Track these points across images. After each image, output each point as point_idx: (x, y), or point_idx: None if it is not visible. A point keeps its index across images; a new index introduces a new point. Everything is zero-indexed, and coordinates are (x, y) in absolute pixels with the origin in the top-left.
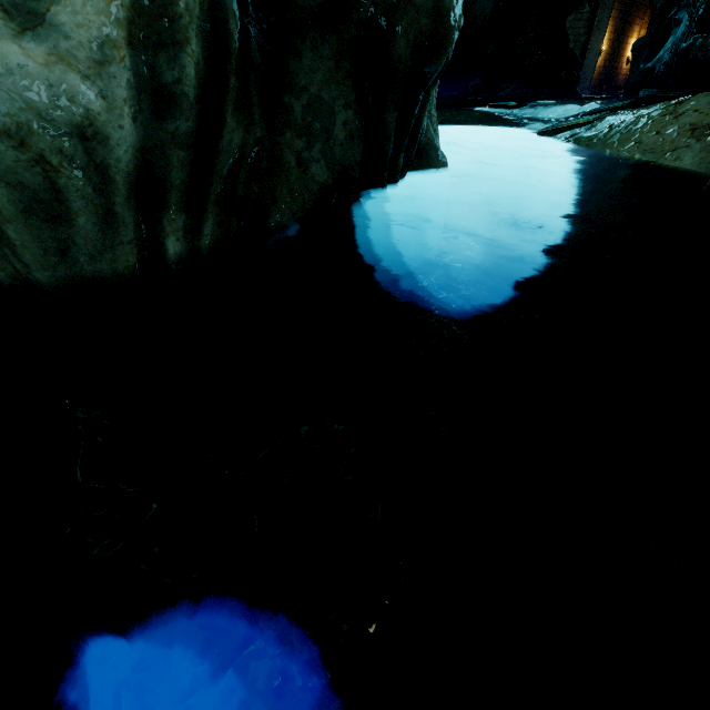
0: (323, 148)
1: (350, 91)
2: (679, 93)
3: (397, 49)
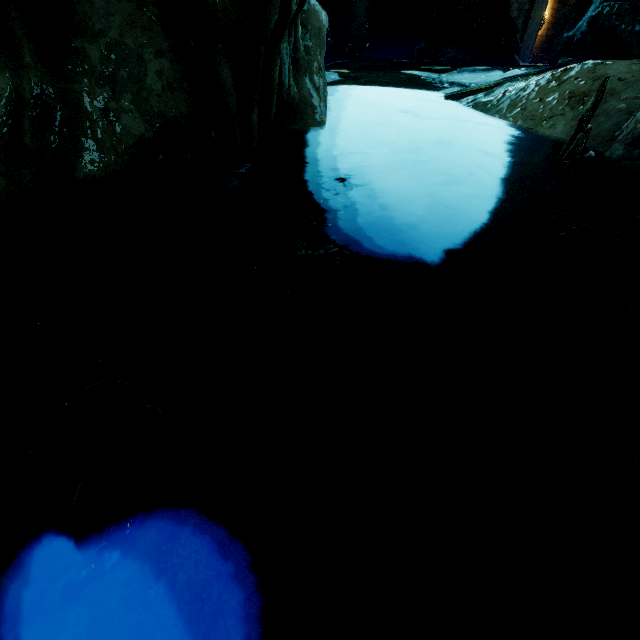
0: (135, 98)
1: (160, 38)
2: None
3: None
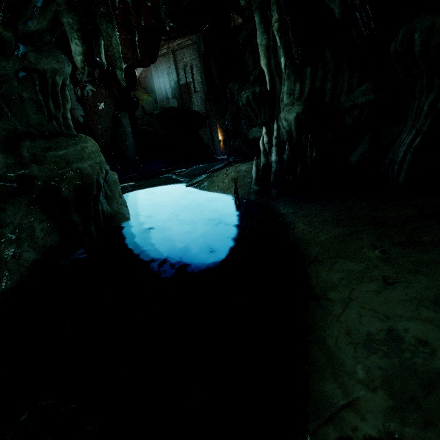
0: (30, 244)
1: (41, 215)
2: (240, 159)
3: (64, 194)
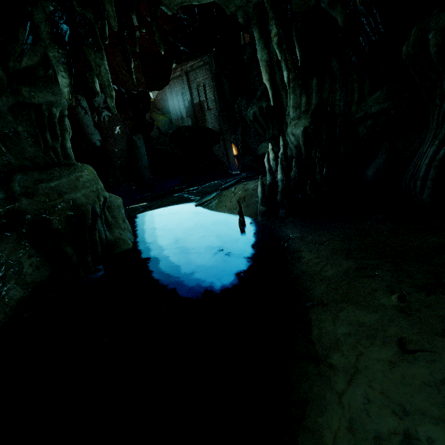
0: (17, 281)
1: (31, 250)
2: (251, 175)
3: (55, 226)
